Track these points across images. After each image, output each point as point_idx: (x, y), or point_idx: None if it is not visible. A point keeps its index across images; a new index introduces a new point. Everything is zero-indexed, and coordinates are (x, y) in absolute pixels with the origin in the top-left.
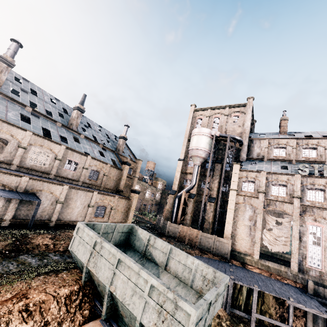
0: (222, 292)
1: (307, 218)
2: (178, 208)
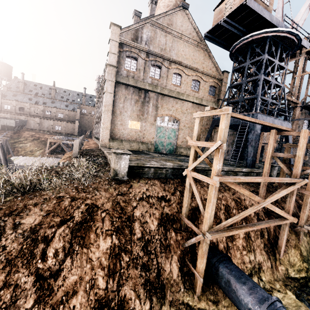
0: (11, 122)
1: None
2: None
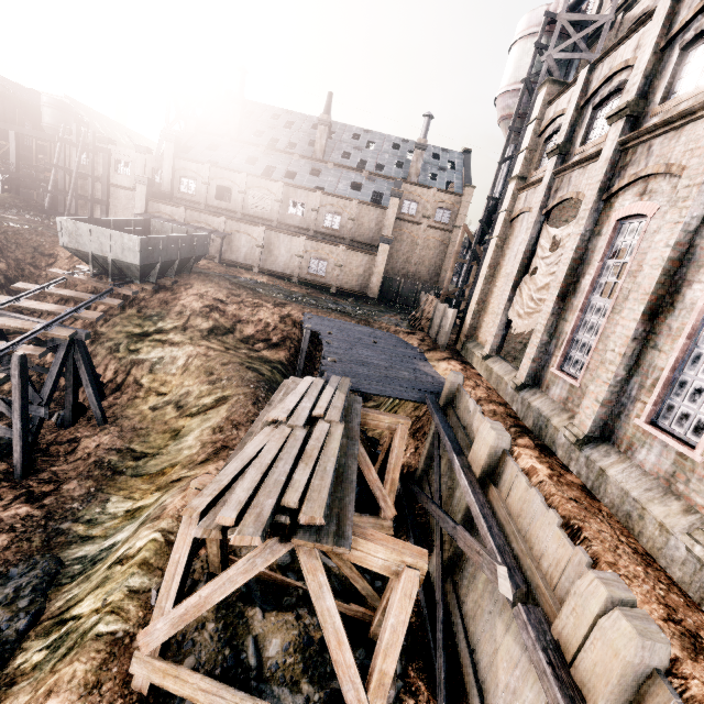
0: (128, 246)
1: (624, 195)
2: None
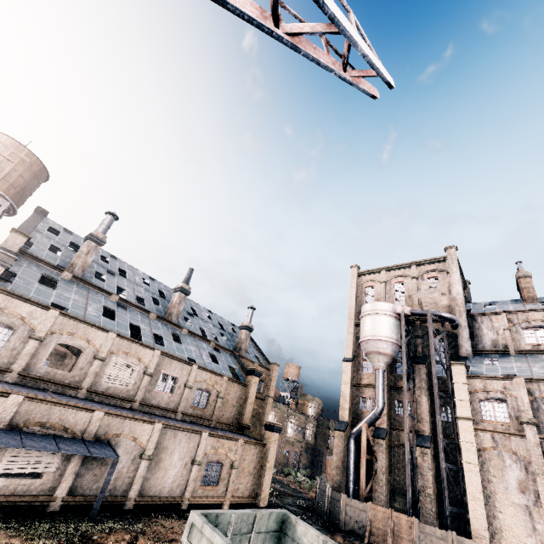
0: None
1: None
2: (357, 461)
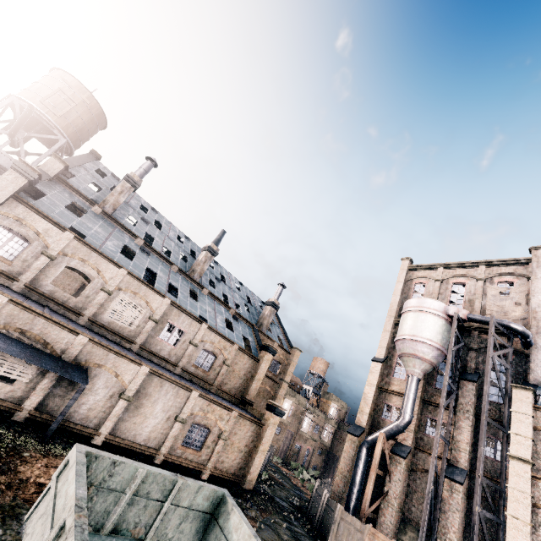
0: None
1: None
2: (367, 475)
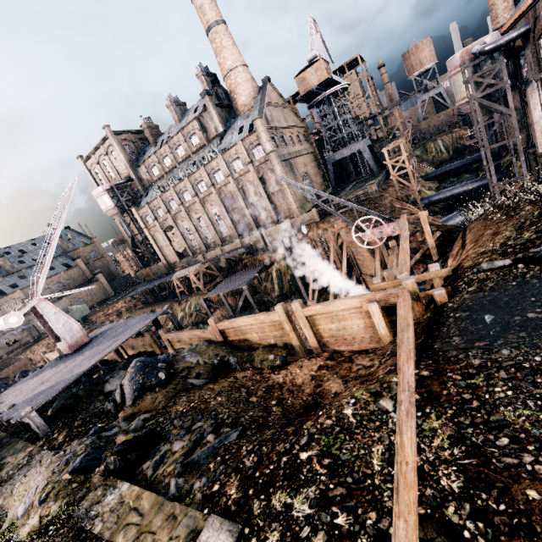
0: (83, 310)
1: (179, 222)
2: None
